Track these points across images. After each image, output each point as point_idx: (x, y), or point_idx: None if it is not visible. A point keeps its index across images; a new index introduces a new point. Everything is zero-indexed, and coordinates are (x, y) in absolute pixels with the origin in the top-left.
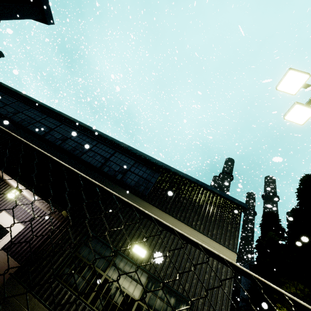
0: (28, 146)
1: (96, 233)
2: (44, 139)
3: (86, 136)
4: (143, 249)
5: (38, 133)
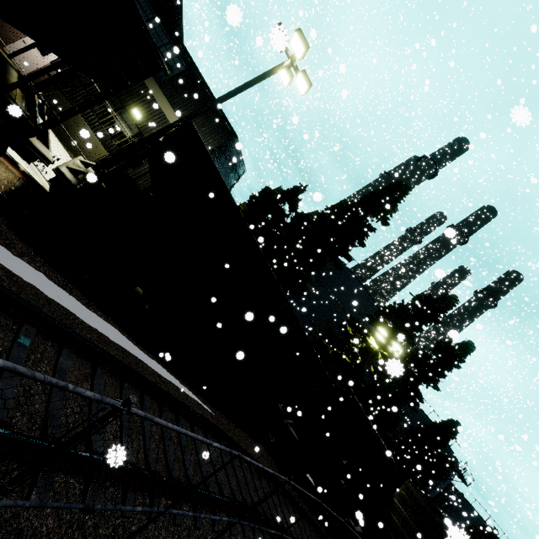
0: None
1: None
2: None
3: None
4: (139, 114)
5: None
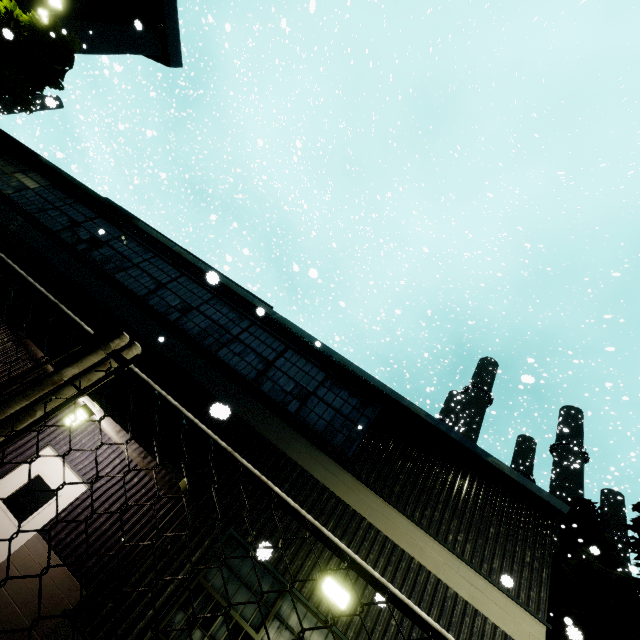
0: (322, 538)
1: (245, 537)
2: (147, 307)
3: (229, 307)
4: (343, 588)
5: (135, 292)
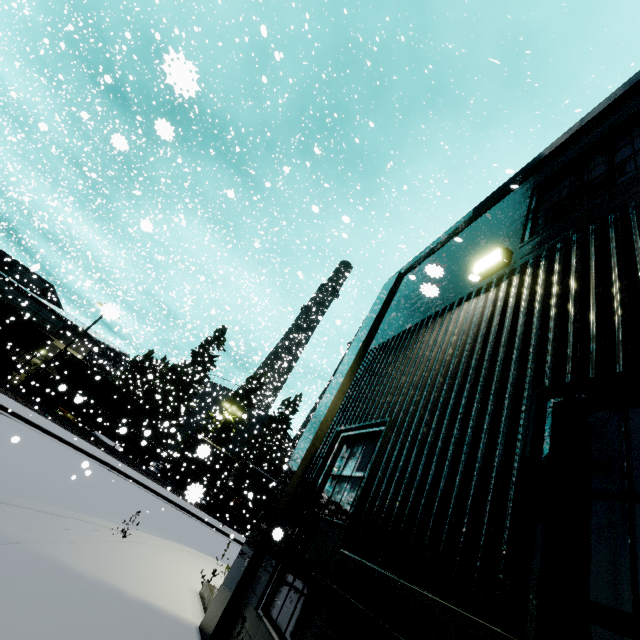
0: None
1: None
2: None
3: (26, 297)
4: (44, 351)
5: None
